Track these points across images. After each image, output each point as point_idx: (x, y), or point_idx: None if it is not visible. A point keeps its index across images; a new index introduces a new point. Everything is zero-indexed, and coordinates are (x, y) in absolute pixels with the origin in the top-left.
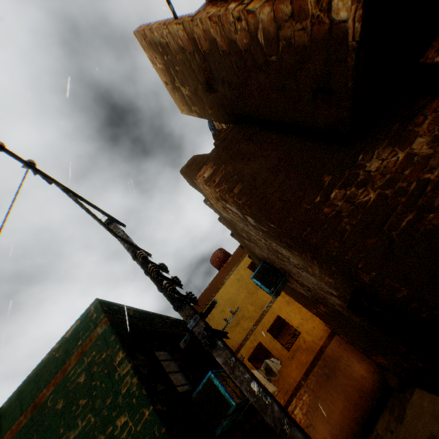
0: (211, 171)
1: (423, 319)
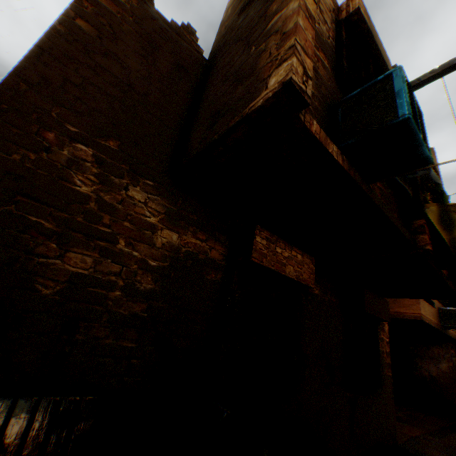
0: None
1: None
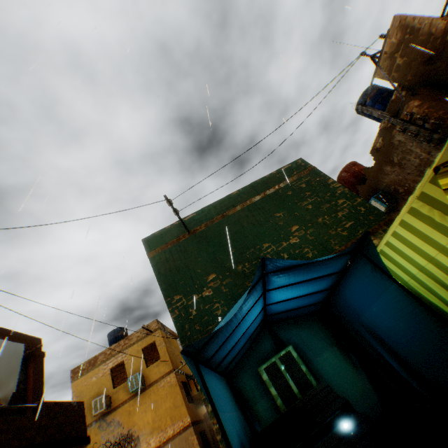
0: (418, 103)
1: None
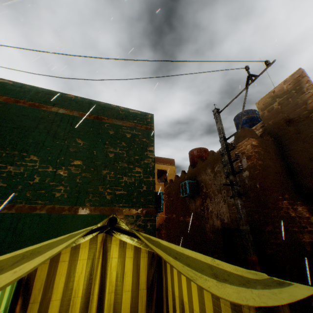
0: (255, 144)
1: (265, 252)
